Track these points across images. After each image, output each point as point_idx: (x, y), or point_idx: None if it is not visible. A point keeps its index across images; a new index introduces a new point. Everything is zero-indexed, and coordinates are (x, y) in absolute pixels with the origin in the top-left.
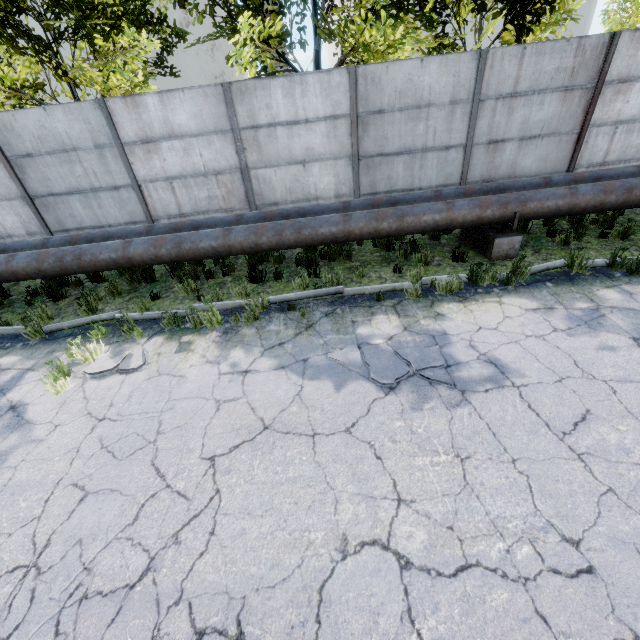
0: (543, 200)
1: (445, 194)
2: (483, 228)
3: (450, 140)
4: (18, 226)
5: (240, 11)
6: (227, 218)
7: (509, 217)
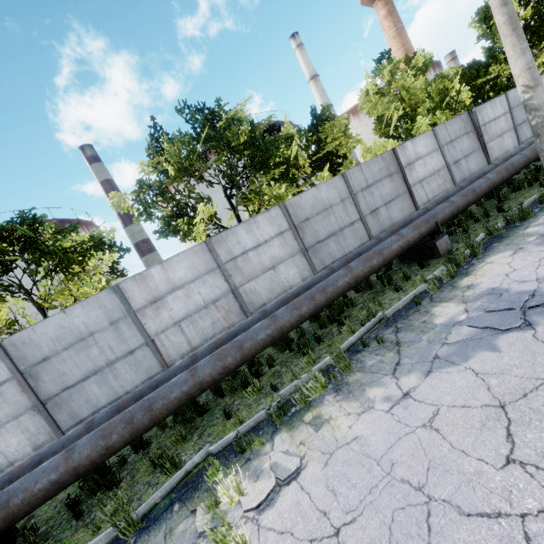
0: (442, 211)
1: (383, 237)
2: (418, 244)
3: (351, 219)
4: (23, 445)
5: (184, 212)
6: (254, 317)
7: (434, 227)
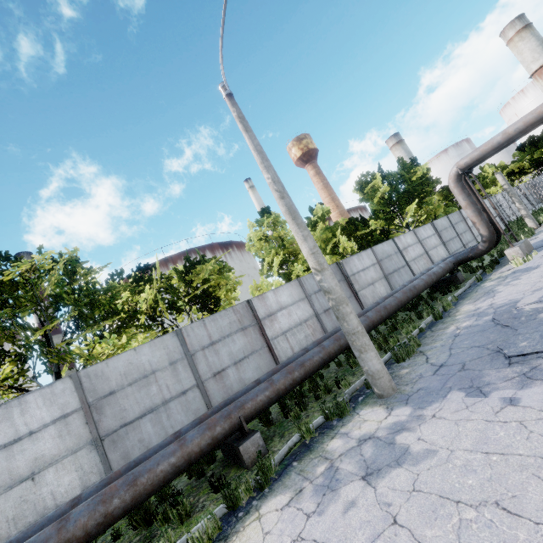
0: (254, 397)
1: (184, 431)
2: (230, 442)
3: (183, 386)
4: None
5: None
6: None
7: (238, 423)
